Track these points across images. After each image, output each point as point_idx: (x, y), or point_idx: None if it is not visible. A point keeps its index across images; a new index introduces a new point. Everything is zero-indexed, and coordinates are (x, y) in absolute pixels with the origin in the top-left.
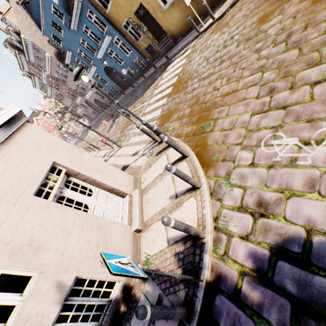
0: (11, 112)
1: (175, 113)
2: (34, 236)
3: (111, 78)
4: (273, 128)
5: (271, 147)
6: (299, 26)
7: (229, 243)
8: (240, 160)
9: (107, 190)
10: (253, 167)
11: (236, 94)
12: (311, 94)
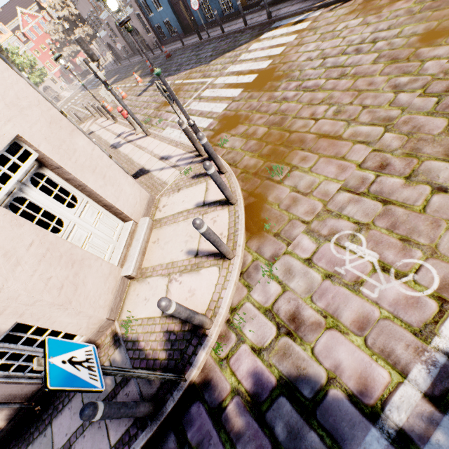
0: None
1: (244, 124)
2: None
3: (170, 2)
4: (357, 224)
5: (342, 251)
6: None
7: (237, 349)
8: (297, 246)
9: (102, 204)
10: (308, 266)
11: (336, 143)
12: (427, 202)
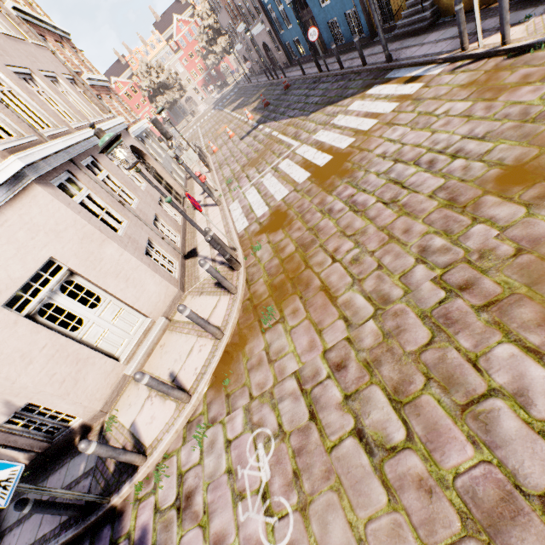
0: (5, 173)
1: (283, 231)
2: None
3: (300, 19)
4: (280, 427)
5: (253, 450)
6: (492, 287)
7: (148, 497)
8: (231, 421)
9: (124, 302)
10: (225, 448)
11: (327, 306)
12: (339, 442)
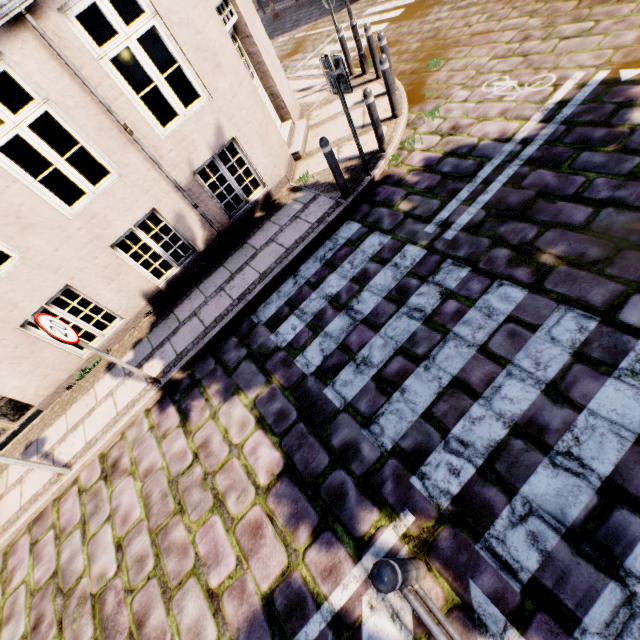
0: None
1: (395, 47)
2: (217, 51)
3: None
4: (503, 72)
5: (491, 88)
6: None
7: (409, 156)
8: (455, 98)
9: (269, 93)
10: (464, 103)
11: (488, 36)
12: (555, 48)
